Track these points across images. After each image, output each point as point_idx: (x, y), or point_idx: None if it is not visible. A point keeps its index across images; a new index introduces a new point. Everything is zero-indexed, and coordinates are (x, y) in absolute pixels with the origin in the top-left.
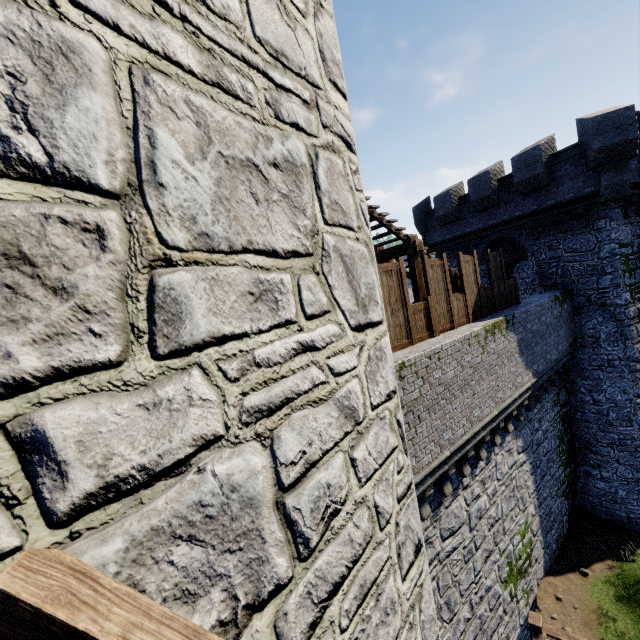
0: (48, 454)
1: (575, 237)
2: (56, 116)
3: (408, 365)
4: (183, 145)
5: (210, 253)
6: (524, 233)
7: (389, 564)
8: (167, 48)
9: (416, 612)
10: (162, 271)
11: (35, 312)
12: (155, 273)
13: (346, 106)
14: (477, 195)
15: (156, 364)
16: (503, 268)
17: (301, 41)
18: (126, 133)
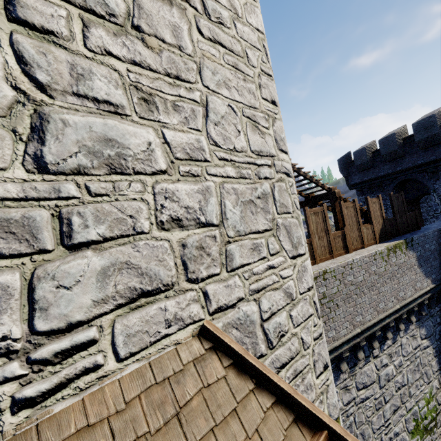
0: (208, 297)
1: None
2: (206, 208)
3: (329, 271)
4: (232, 203)
5: (239, 237)
6: (426, 175)
7: (309, 367)
8: (227, 173)
9: (324, 397)
10: (228, 245)
11: (205, 261)
12: (226, 246)
13: (287, 157)
14: (386, 150)
15: (227, 274)
16: (404, 204)
17: (267, 141)
18: (219, 206)
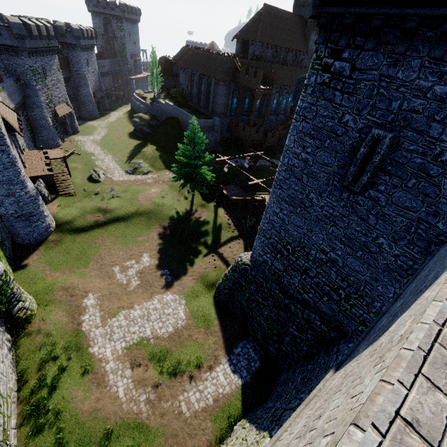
0: None
1: (16, 59)
2: None
3: None
4: None
5: None
6: None
7: None
8: None
9: None
10: None
11: None
12: None
13: None
14: None
15: None
16: None
17: None
18: None
